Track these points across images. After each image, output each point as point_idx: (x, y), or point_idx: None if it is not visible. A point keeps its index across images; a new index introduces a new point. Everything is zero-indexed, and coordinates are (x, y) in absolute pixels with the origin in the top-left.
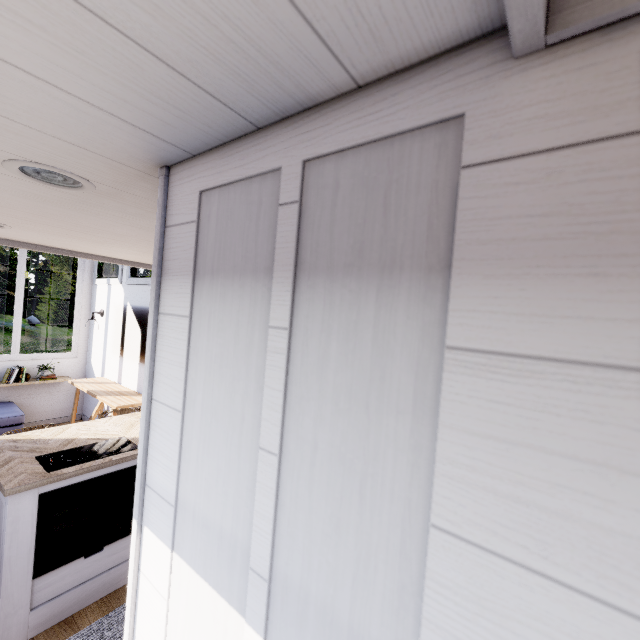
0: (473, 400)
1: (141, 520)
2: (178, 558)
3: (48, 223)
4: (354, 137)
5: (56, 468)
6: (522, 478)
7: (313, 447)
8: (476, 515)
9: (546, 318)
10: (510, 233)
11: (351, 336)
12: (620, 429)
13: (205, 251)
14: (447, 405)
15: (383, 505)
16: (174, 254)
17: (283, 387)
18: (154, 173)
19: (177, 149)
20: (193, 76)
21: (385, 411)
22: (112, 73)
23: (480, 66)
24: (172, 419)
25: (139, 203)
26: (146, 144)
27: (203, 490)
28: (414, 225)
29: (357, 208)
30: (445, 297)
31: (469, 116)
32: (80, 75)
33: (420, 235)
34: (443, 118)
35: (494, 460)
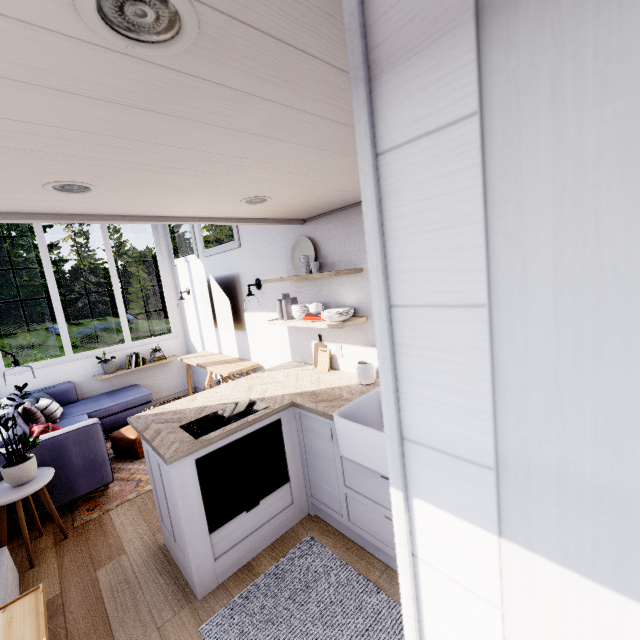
0: None
1: (405, 490)
2: (518, 549)
3: (134, 165)
4: None
5: (201, 434)
6: None
7: None
8: None
9: None
10: None
11: None
12: None
13: None
14: None
15: None
16: (400, 15)
17: None
18: None
19: None
20: None
21: None
22: None
23: None
24: (457, 325)
25: (251, 56)
26: None
27: (589, 437)
28: None
29: None
30: None
31: None
32: None
33: None
34: None
35: None
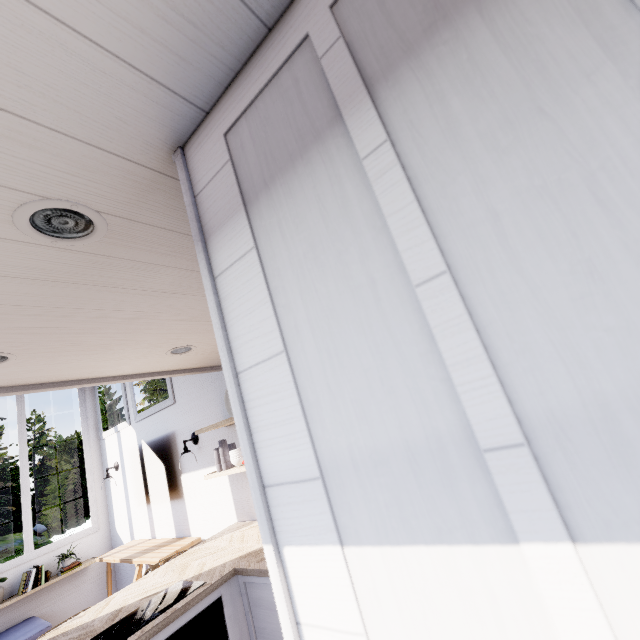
0: None
1: (275, 542)
2: (355, 550)
3: (56, 329)
4: None
5: None
6: None
7: (491, 219)
8: None
9: None
10: None
11: (472, 74)
12: None
13: (249, 176)
14: None
15: None
16: (214, 209)
17: (412, 196)
18: (167, 169)
19: (190, 108)
20: None
21: (569, 92)
22: None
23: None
24: (274, 371)
25: (151, 240)
26: (160, 111)
27: (354, 418)
28: None
29: None
30: None
31: None
32: None
33: None
34: None
35: None
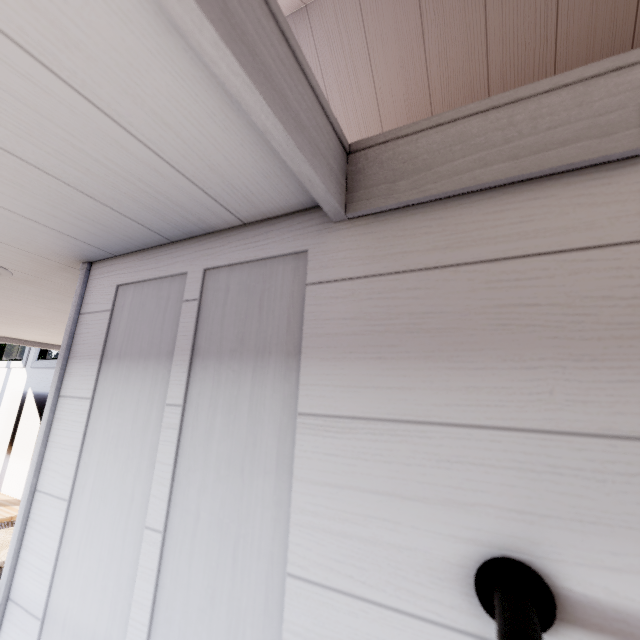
0: (315, 455)
1: None
2: None
3: None
4: (241, 256)
5: None
6: (347, 515)
7: (196, 517)
8: (319, 556)
9: (356, 388)
10: (334, 329)
11: (233, 409)
12: (399, 465)
13: (115, 337)
14: (299, 461)
15: (252, 564)
16: (85, 339)
17: (173, 461)
18: (76, 266)
19: (100, 250)
20: (116, 207)
21: (256, 473)
22: (45, 199)
23: (316, 223)
24: (56, 510)
25: (58, 289)
26: (71, 245)
27: (79, 590)
28: (279, 321)
29: (241, 307)
30: (298, 375)
31: (310, 252)
32: (16, 198)
33: (282, 329)
34: (296, 251)
35: (329, 503)
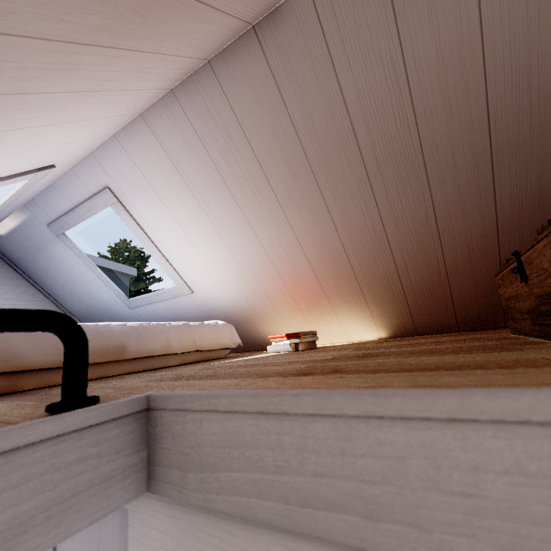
0: None
1: None
2: None
3: None
4: None
5: None
6: None
7: None
8: None
9: None
10: None
11: None
12: None
13: None
14: None
15: None
16: None
17: None
18: None
19: None
20: None
21: None
22: None
23: None
24: None
25: None
26: None
27: None
28: None
29: (84, 550)
30: None
31: (130, 514)
32: None
33: None
34: None
35: None
